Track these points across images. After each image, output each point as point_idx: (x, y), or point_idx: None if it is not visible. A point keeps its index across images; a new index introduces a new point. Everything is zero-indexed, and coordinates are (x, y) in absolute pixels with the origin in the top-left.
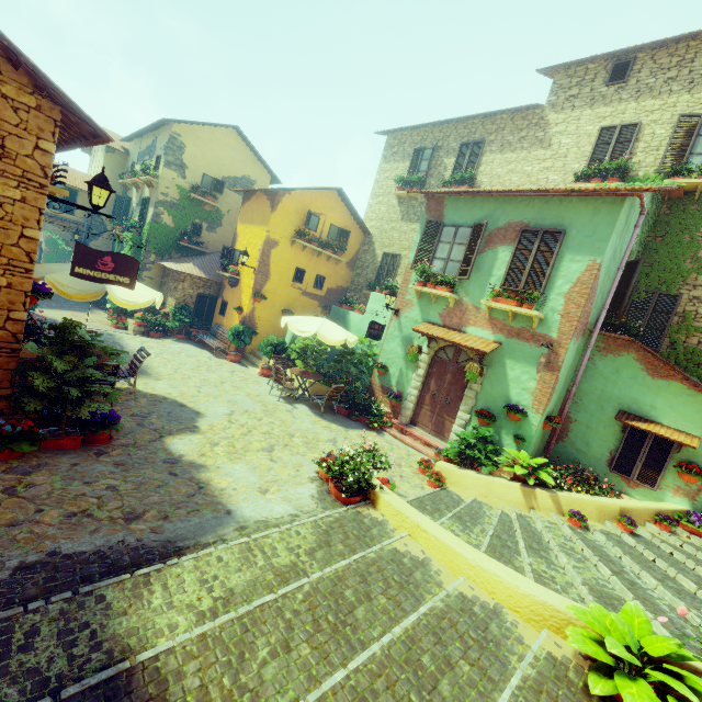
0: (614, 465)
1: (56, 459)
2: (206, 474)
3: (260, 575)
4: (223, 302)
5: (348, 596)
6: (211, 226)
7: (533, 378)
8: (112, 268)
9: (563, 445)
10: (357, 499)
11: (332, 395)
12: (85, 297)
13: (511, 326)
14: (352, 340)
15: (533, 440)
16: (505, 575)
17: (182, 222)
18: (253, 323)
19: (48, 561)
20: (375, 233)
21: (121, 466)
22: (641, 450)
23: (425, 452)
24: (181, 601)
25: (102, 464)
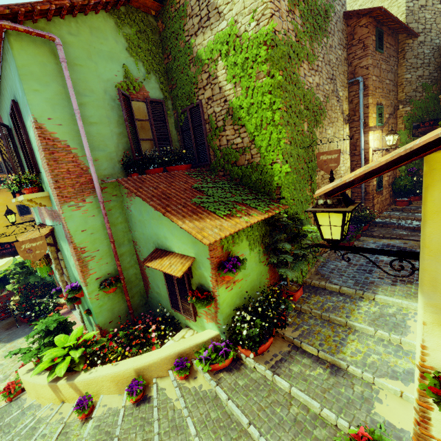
0: (172, 302)
1: None
2: None
3: None
4: None
5: None
6: None
7: (70, 254)
8: None
9: (151, 291)
10: None
11: None
12: None
13: (49, 210)
14: (3, 263)
15: (94, 311)
16: None
17: None
18: None
19: None
20: None
21: None
22: (174, 284)
23: None
24: None
25: None
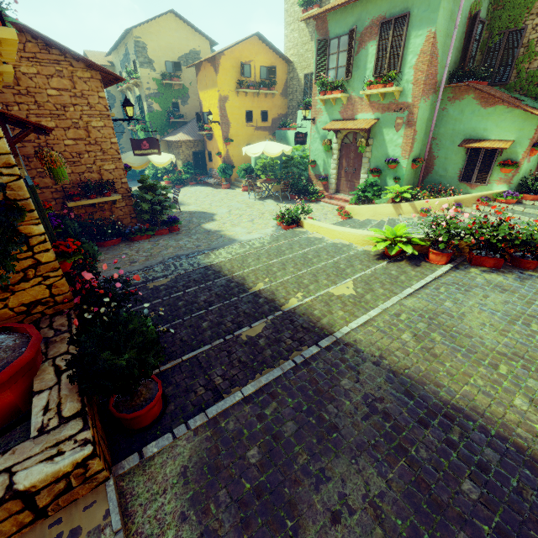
0: (462, 178)
1: (163, 237)
2: (223, 232)
3: (248, 250)
4: (208, 153)
5: (283, 249)
6: (183, 101)
7: (400, 136)
8: (148, 146)
9: (431, 176)
10: (293, 226)
11: (284, 188)
12: (142, 167)
13: (383, 104)
14: (288, 150)
15: (405, 177)
16: (353, 231)
17: (165, 105)
18: (230, 160)
19: (177, 256)
20: (295, 59)
21: (187, 236)
22: (477, 162)
23: (343, 205)
24: (221, 257)
25: (180, 236)
